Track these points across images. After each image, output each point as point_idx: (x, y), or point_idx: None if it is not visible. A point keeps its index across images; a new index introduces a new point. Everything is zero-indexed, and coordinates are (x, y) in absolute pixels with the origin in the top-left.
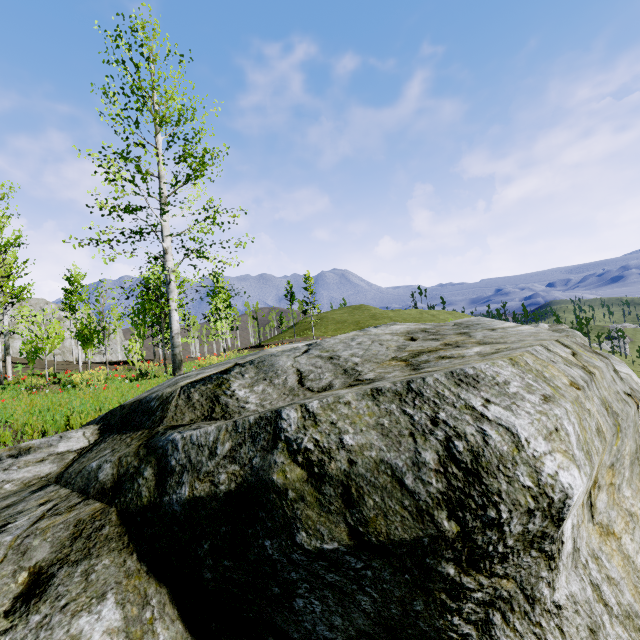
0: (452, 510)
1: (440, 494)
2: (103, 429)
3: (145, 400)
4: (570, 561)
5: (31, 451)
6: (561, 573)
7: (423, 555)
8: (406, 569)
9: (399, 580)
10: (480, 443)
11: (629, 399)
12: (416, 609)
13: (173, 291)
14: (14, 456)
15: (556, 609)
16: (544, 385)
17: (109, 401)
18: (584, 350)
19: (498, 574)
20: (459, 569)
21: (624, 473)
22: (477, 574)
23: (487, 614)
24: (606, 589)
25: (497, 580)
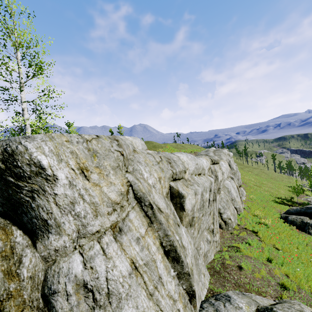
0: (3, 162)
1: (0, 159)
2: None
3: None
4: (68, 186)
5: None
6: (59, 187)
7: (1, 175)
8: (0, 180)
9: (1, 184)
10: (15, 148)
11: (116, 152)
12: (10, 193)
13: (28, 129)
14: None
15: (54, 194)
16: (47, 139)
17: None
18: (108, 138)
19: (30, 183)
20: (15, 179)
21: (110, 171)
22: (23, 182)
23: (33, 195)
24: (86, 196)
25: (31, 184)
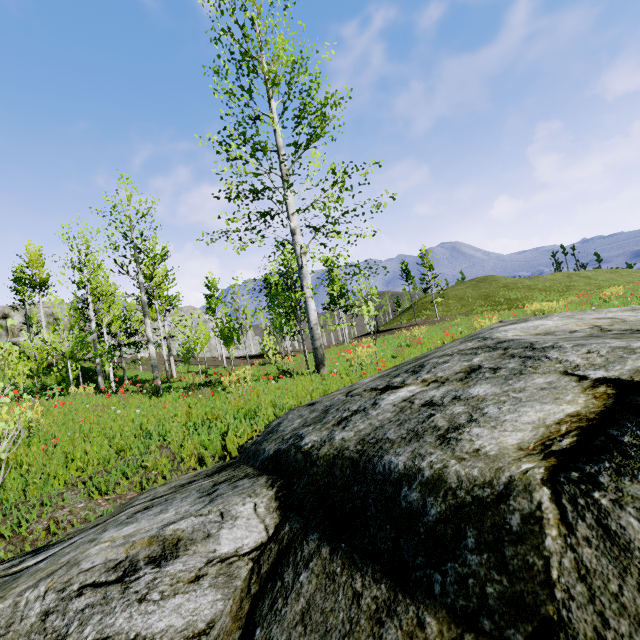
0: None
1: None
2: (282, 498)
3: (371, 468)
4: None
5: (180, 549)
6: None
7: None
8: None
9: None
10: None
11: None
12: None
13: (306, 276)
14: (155, 561)
15: None
16: None
17: (263, 412)
18: None
19: None
20: None
21: None
22: None
23: None
24: None
25: None
